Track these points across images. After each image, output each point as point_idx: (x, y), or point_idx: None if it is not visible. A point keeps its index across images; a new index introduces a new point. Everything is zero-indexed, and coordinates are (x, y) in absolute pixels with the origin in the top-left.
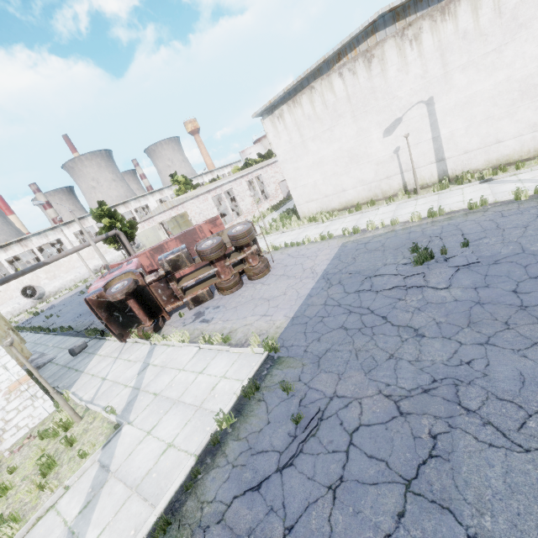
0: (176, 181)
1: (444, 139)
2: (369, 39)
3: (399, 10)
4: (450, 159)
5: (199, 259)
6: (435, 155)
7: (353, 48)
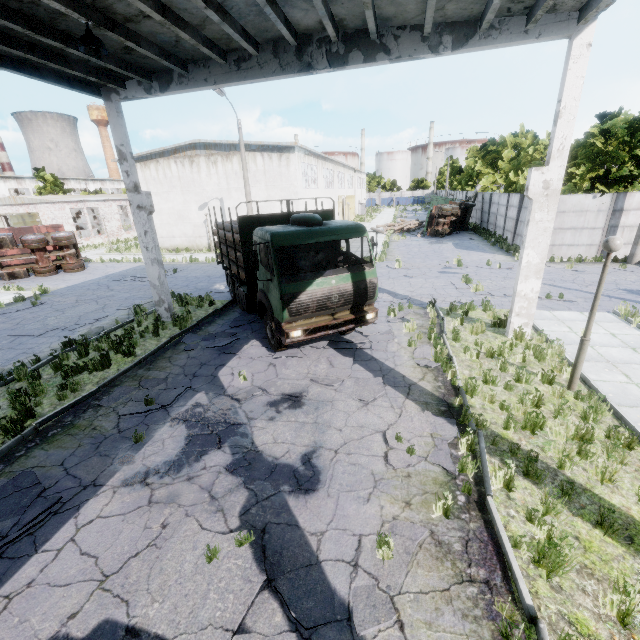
0: (42, 178)
1: None
2: (192, 151)
3: (208, 144)
4: None
5: (22, 246)
6: None
7: (184, 151)
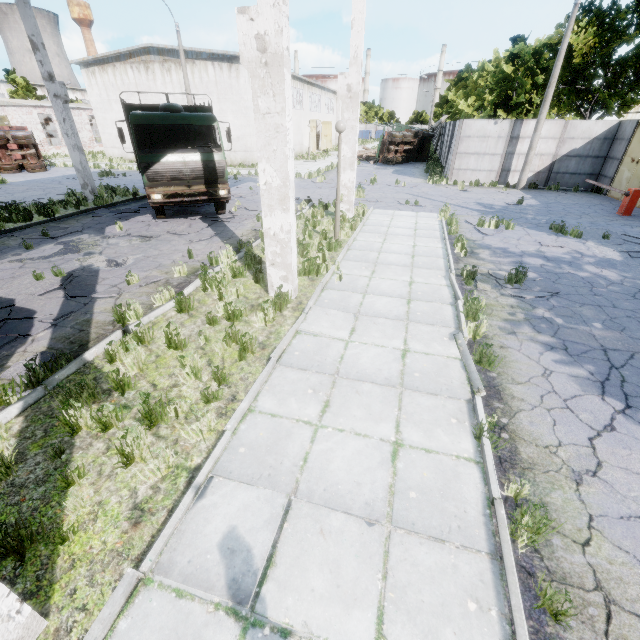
0: (13, 81)
1: None
2: (147, 56)
3: (161, 50)
4: None
5: None
6: None
7: (138, 55)
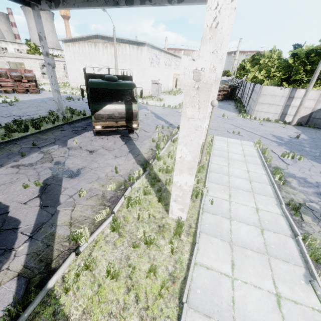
0: (29, 45)
1: None
2: (96, 39)
3: (103, 37)
4: None
5: (10, 77)
6: None
7: (92, 39)
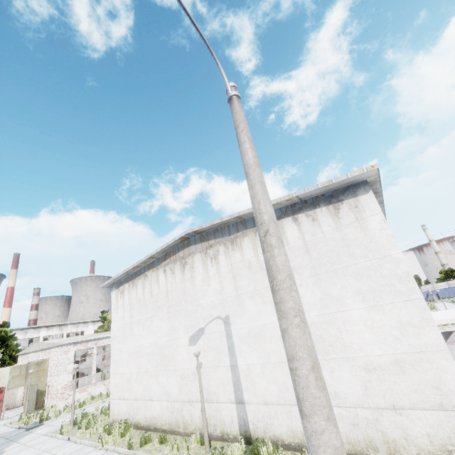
0: (103, 318)
1: (242, 371)
2: (185, 249)
3: (205, 234)
4: (249, 404)
5: None
6: (235, 390)
7: (175, 253)
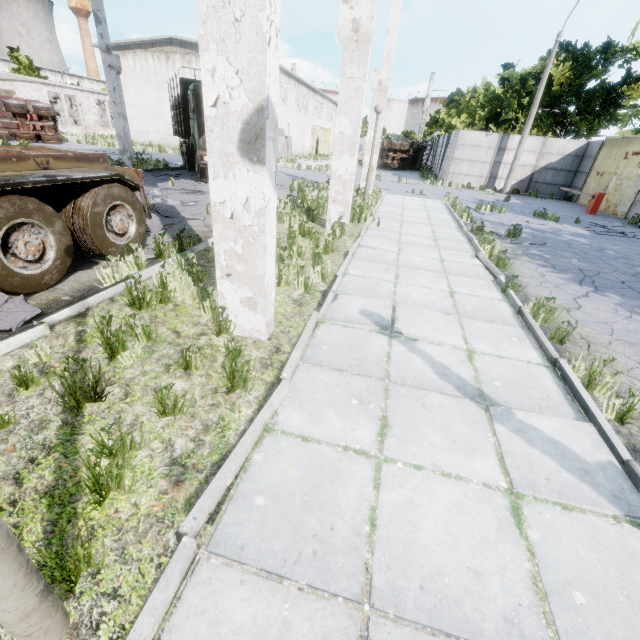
0: (16, 59)
1: None
2: (169, 47)
3: (183, 42)
4: None
5: (5, 108)
6: None
7: (161, 46)
